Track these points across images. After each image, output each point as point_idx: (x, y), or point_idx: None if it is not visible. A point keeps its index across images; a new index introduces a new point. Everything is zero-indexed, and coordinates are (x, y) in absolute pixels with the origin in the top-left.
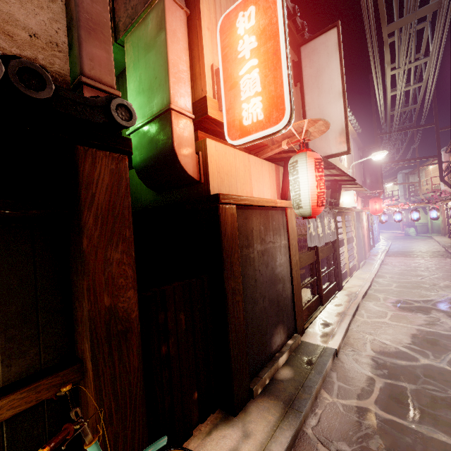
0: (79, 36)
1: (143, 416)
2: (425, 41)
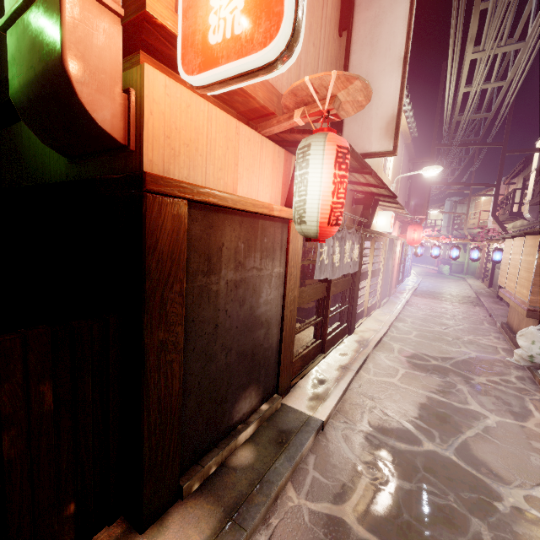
0: None
1: None
2: (524, 21)
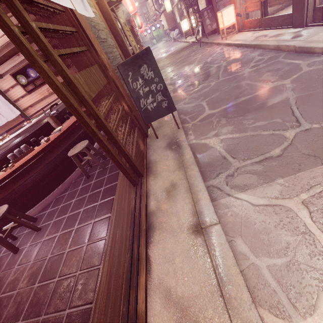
0: None
1: None
2: None
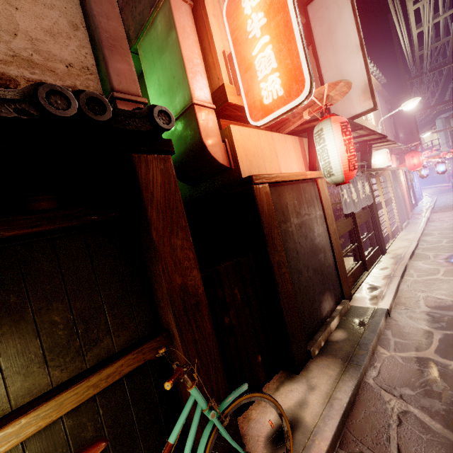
0: (104, 56)
1: (222, 371)
2: None
